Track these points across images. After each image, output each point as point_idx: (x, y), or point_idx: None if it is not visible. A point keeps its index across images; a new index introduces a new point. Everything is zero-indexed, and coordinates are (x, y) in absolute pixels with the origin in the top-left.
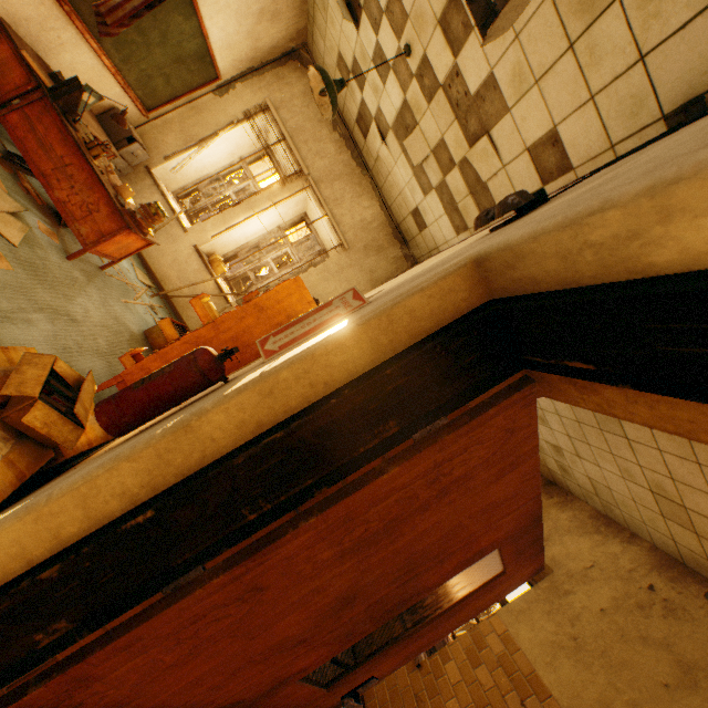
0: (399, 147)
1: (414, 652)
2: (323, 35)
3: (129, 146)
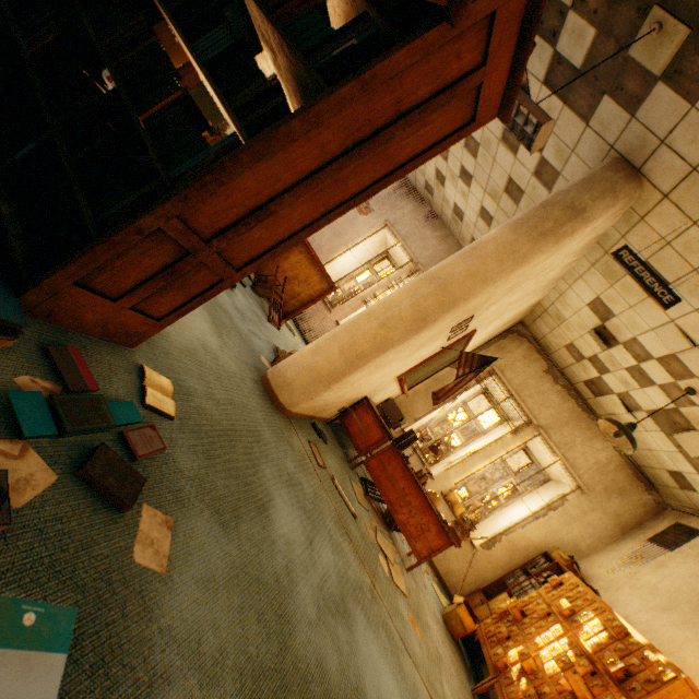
0: (656, 426)
1: None
2: (550, 327)
3: (401, 425)
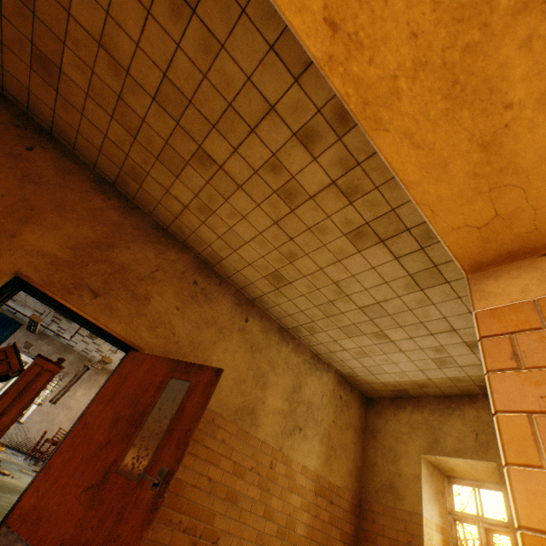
0: None
1: (181, 443)
2: None
3: None
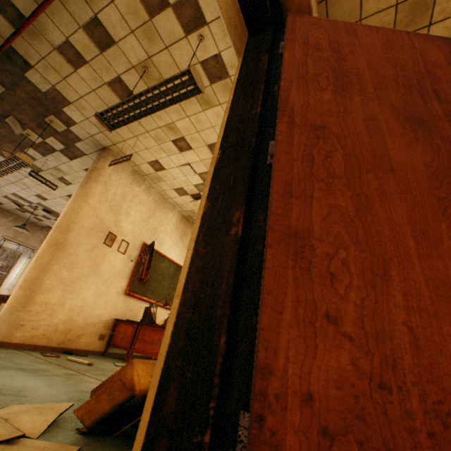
0: None
1: None
2: None
3: None
